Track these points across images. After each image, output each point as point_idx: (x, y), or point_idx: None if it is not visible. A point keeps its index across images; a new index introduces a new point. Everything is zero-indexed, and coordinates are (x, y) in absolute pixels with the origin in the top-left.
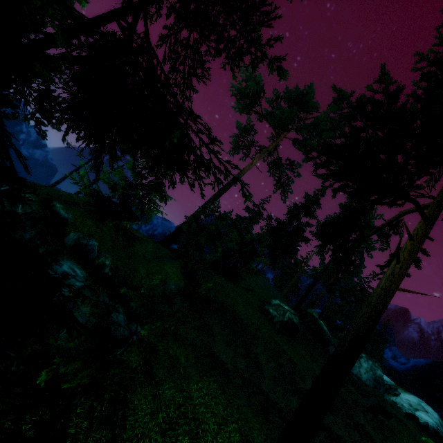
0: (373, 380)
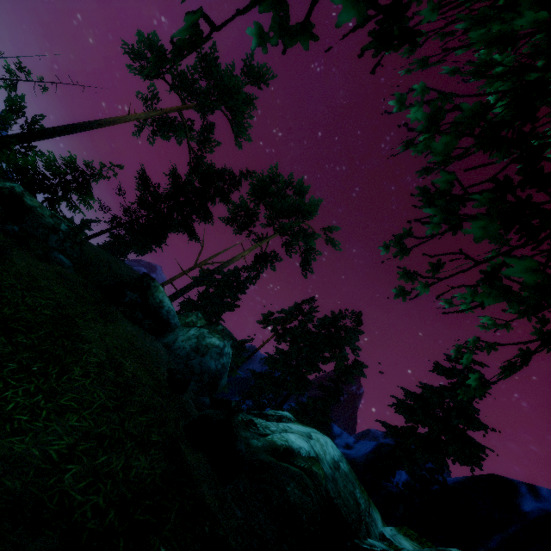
0: (189, 349)
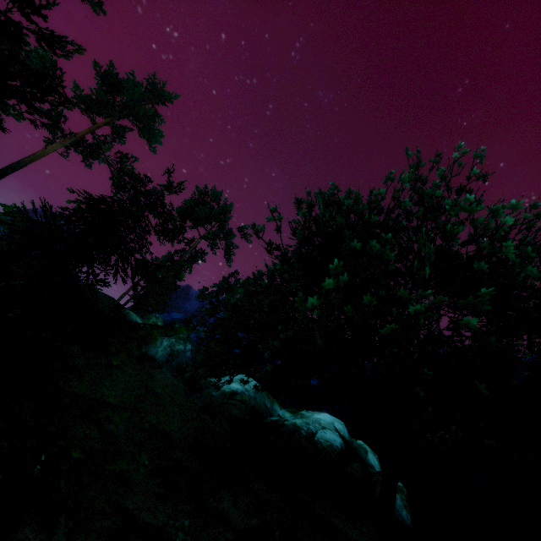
0: (168, 355)
